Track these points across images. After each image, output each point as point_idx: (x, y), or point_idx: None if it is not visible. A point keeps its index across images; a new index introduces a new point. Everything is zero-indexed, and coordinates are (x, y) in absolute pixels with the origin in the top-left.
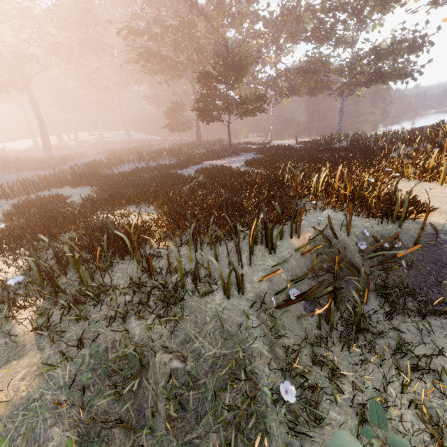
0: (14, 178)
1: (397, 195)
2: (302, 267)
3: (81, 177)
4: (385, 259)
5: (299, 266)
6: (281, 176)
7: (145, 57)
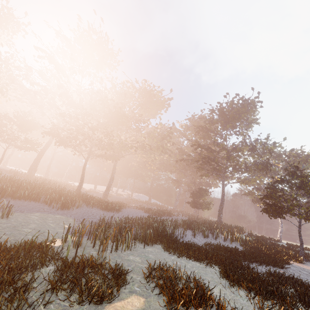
0: (90, 212)
1: None
2: None
3: (161, 235)
4: None
5: None
6: None
7: (206, 160)
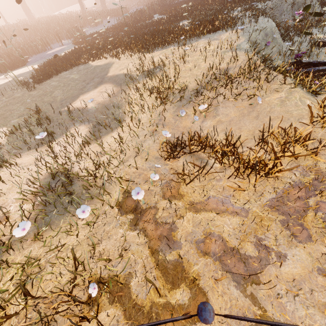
0: (112, 21)
1: None
2: None
3: (162, 7)
4: None
5: None
6: None
7: None
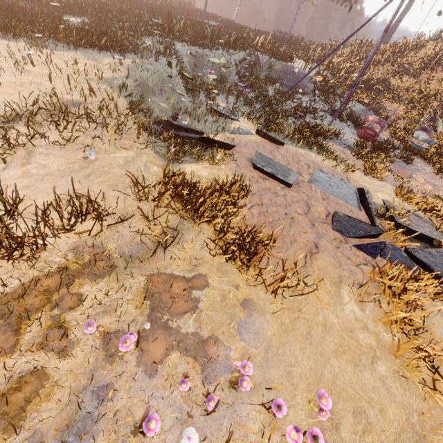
0: None
1: (282, 48)
2: (244, 62)
3: None
4: (271, 71)
5: (243, 61)
6: (242, 36)
7: None
